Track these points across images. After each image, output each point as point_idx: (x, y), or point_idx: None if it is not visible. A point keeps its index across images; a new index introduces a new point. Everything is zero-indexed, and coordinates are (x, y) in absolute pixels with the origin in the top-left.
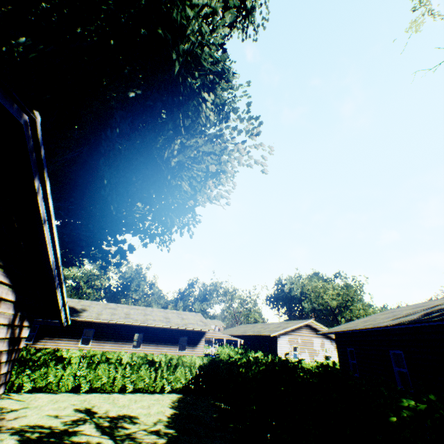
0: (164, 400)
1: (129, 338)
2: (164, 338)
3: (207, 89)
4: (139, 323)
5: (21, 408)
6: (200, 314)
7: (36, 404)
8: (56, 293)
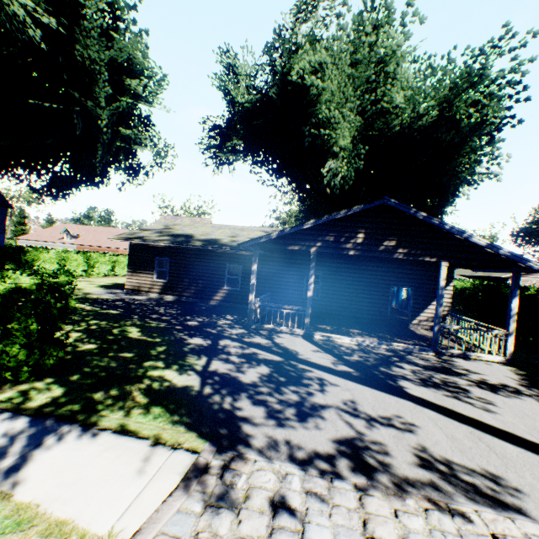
0: None
1: None
2: None
3: None
4: None
5: None
6: None
7: None
8: None
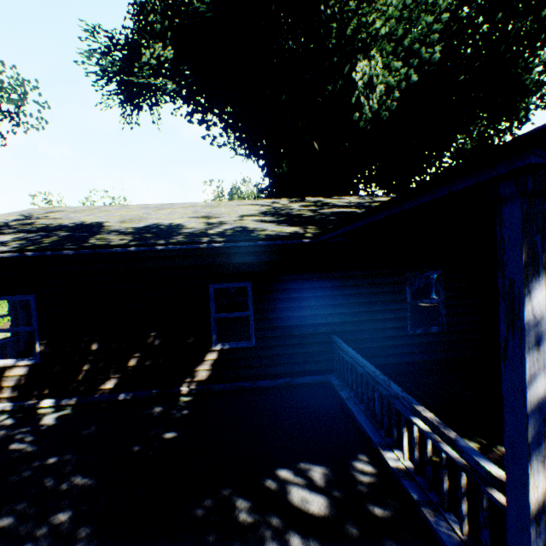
0: None
1: None
2: None
3: None
4: None
5: None
6: None
7: None
8: None
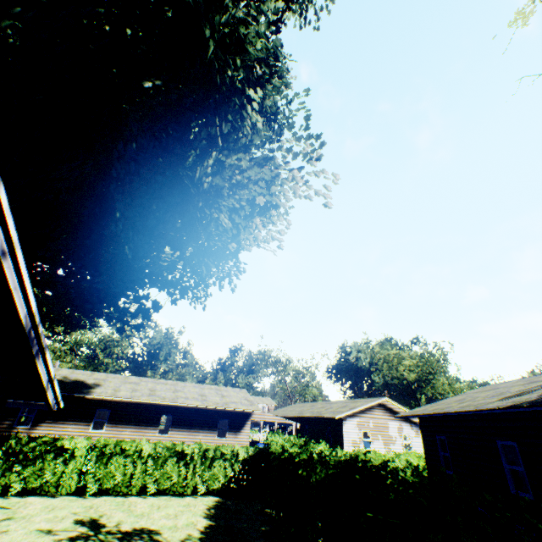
0: (196, 506)
1: (154, 422)
2: (198, 421)
3: (253, 87)
4: (167, 402)
5: (3, 519)
6: (244, 390)
7: (25, 512)
8: (36, 364)
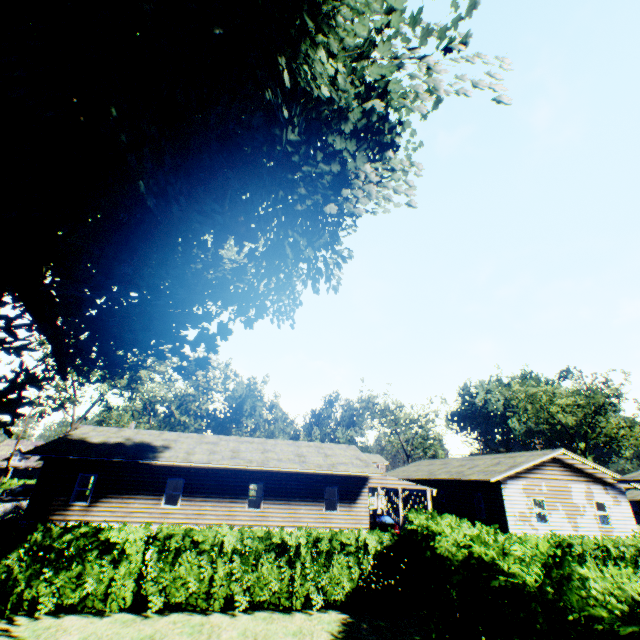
0: (313, 636)
1: (241, 492)
2: (298, 490)
3: None
4: (255, 466)
5: None
6: (353, 447)
7: None
8: None
